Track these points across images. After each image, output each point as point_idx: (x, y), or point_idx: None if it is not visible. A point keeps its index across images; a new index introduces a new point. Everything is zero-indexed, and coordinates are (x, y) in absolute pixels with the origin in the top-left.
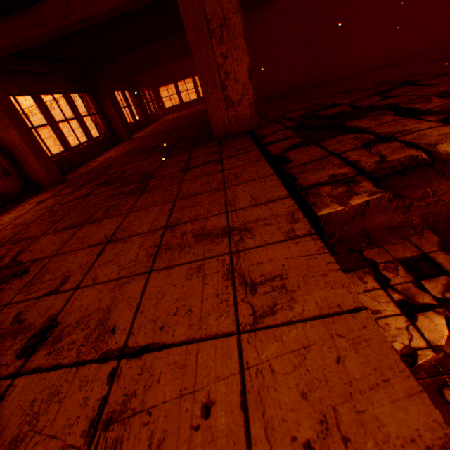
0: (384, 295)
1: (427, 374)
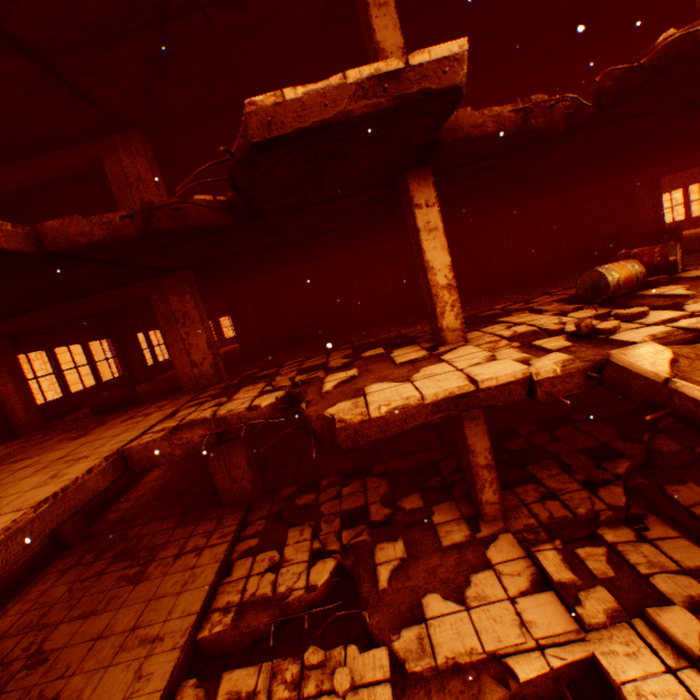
0: (258, 390)
1: (372, 534)
